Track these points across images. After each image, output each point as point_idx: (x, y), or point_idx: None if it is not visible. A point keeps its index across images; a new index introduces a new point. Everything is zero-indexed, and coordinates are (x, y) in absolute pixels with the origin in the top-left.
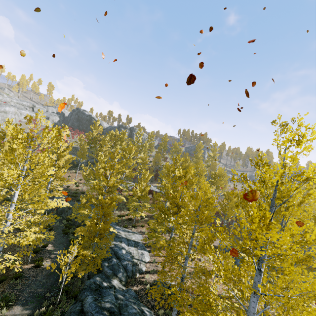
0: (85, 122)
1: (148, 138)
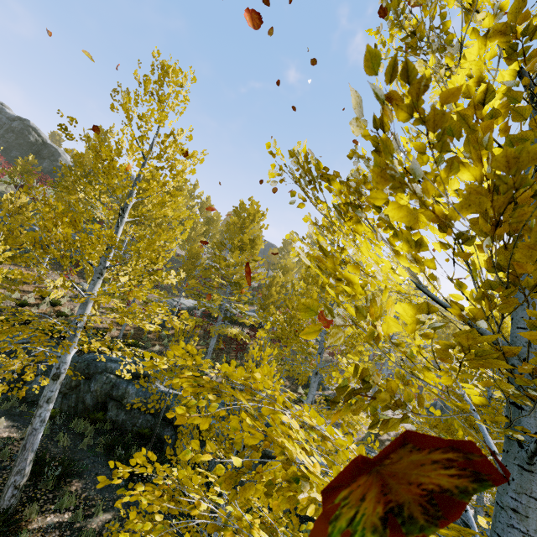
0: (4, 133)
1: (201, 207)
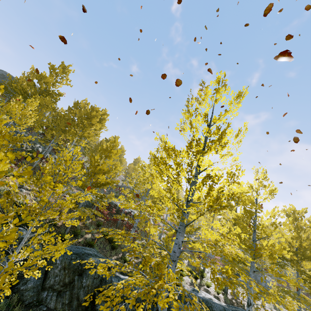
0: None
1: None
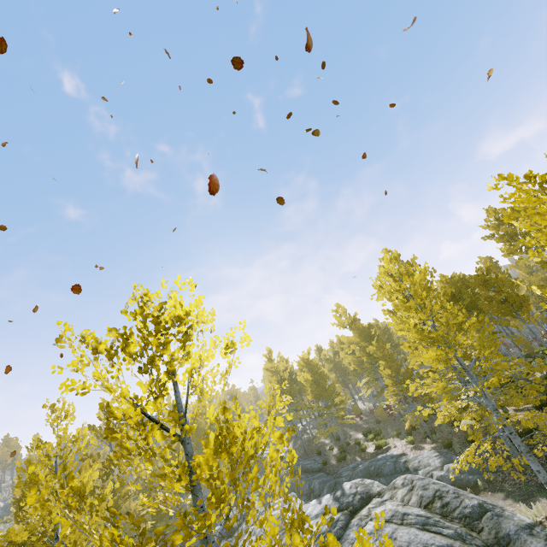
0: None
1: None
